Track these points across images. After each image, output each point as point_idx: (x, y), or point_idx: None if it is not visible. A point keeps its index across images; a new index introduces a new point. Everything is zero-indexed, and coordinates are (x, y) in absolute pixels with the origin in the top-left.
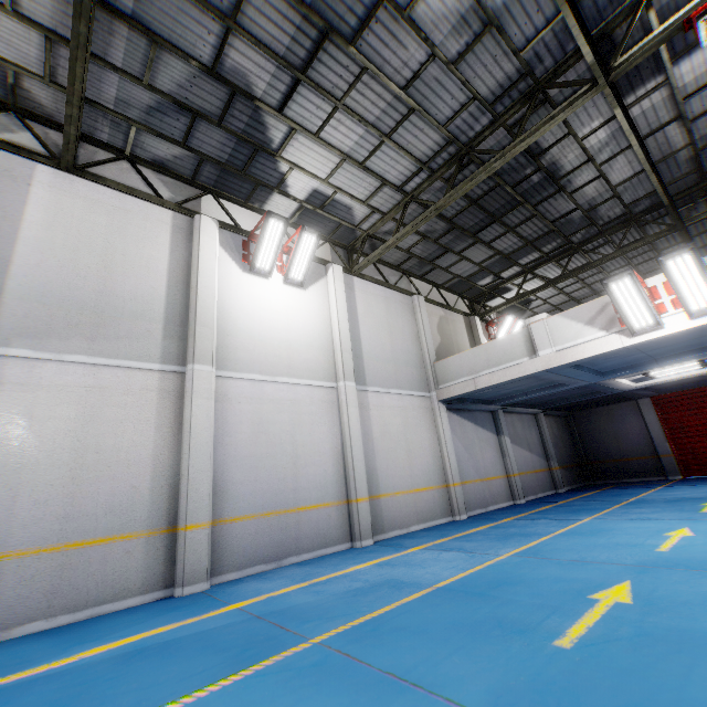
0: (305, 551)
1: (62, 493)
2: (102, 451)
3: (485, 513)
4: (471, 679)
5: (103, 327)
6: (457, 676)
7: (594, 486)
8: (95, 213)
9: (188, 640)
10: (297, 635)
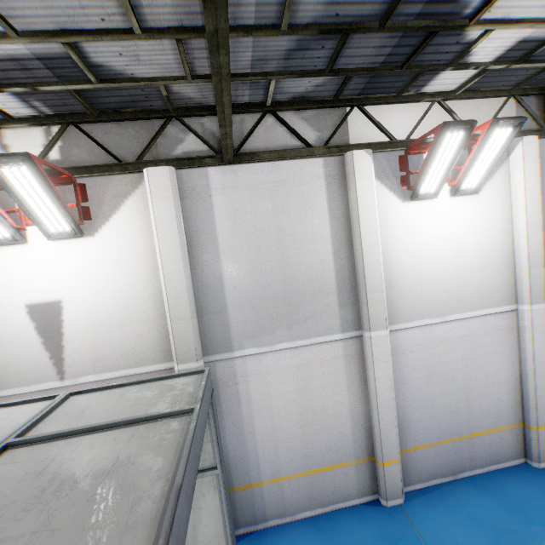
0: (477, 467)
1: (299, 441)
2: (315, 411)
3: None
4: None
5: (293, 313)
6: None
7: None
8: (260, 200)
9: None
10: None
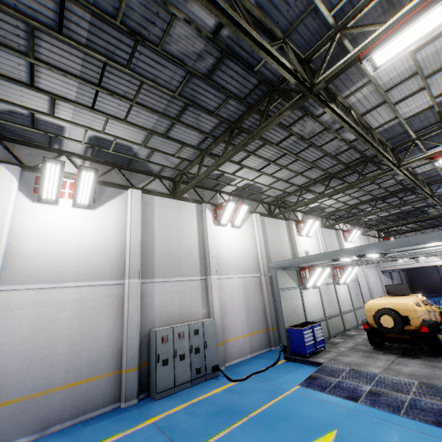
0: None
1: None
2: None
3: None
4: None
5: None
6: None
7: None
8: (329, 236)
9: None
10: None
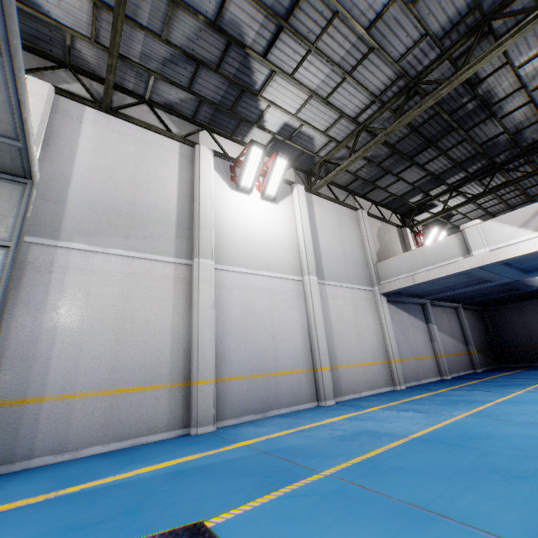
0: (283, 406)
1: (110, 351)
2: (136, 321)
3: (419, 385)
4: (497, 515)
5: (134, 229)
6: (482, 512)
7: (507, 368)
8: (126, 144)
9: (216, 466)
10: (307, 468)
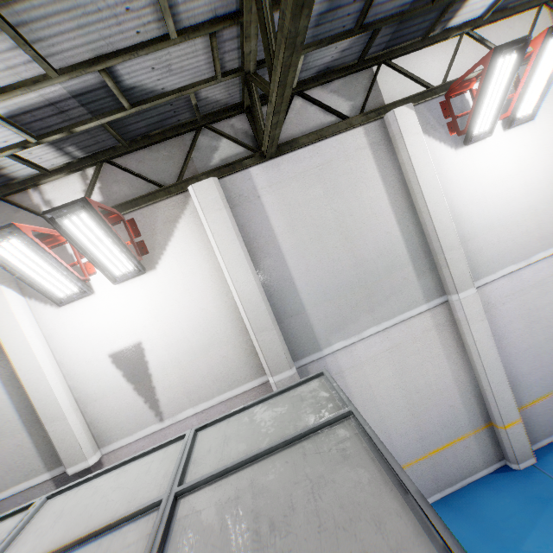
0: None
1: (411, 425)
2: (419, 390)
3: None
4: None
5: (372, 296)
6: None
7: None
8: (310, 187)
9: None
10: None
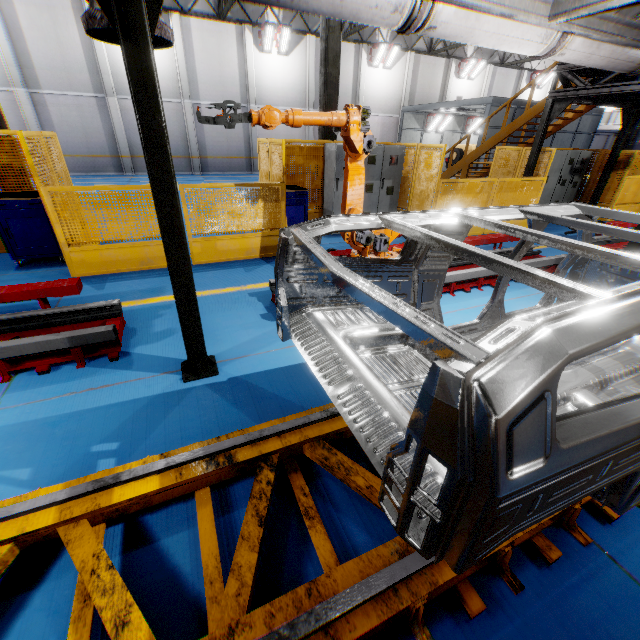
0: None
1: None
2: None
3: None
4: None
5: None
6: None
7: None
8: (503, 79)
9: None
10: None
